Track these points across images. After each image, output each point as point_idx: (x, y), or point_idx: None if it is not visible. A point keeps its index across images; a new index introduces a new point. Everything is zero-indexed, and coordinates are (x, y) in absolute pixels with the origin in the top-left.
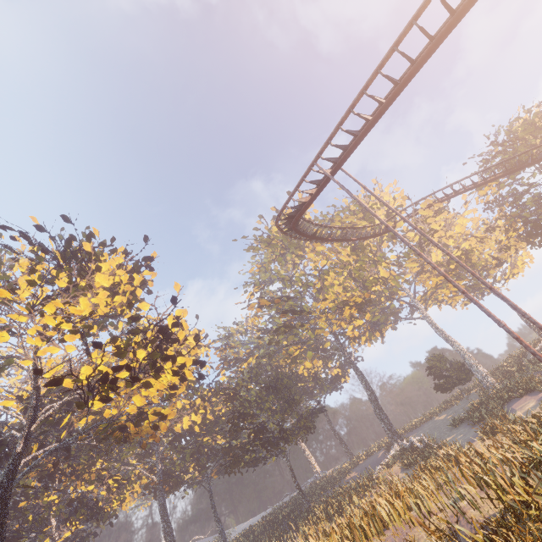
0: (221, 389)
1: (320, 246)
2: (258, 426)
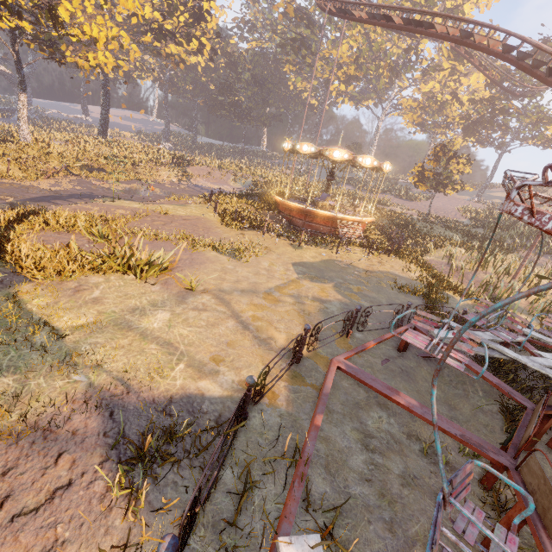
0: (226, 53)
1: None
2: (237, 101)
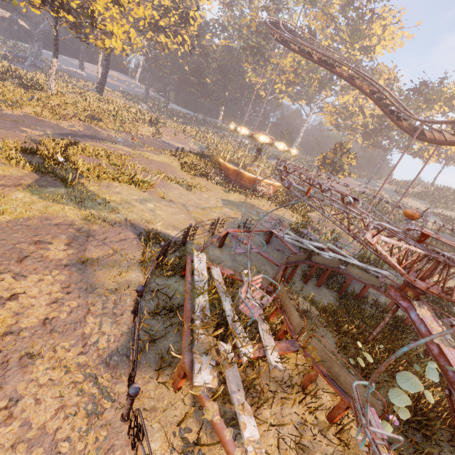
0: (202, 45)
1: (312, 24)
2: (204, 83)
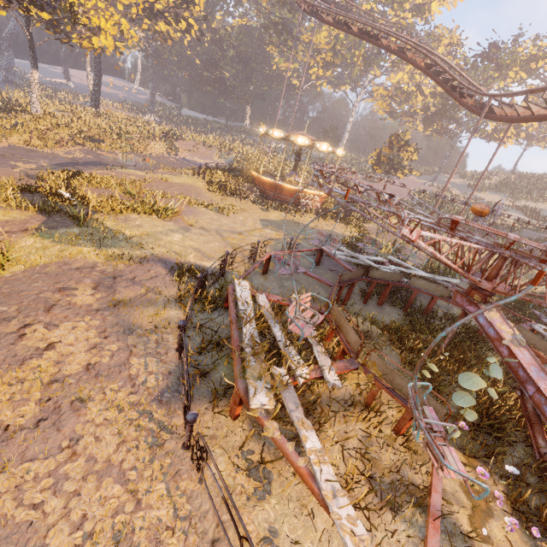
0: (212, 29)
1: None
2: (222, 78)
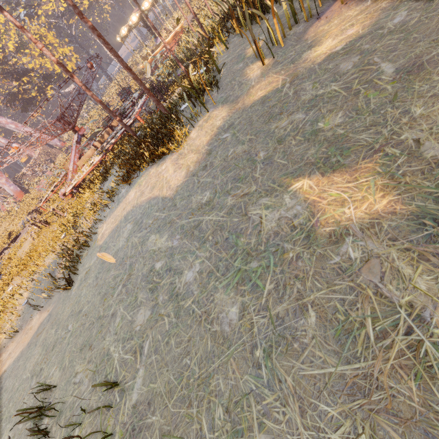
0: None
1: None
2: None
